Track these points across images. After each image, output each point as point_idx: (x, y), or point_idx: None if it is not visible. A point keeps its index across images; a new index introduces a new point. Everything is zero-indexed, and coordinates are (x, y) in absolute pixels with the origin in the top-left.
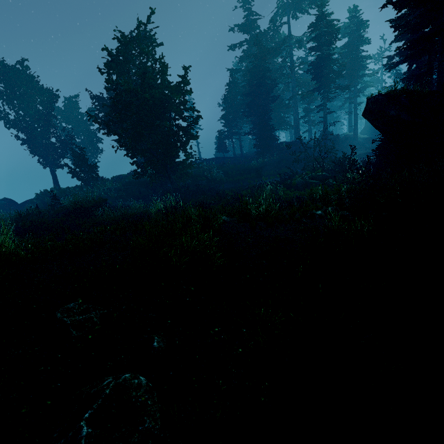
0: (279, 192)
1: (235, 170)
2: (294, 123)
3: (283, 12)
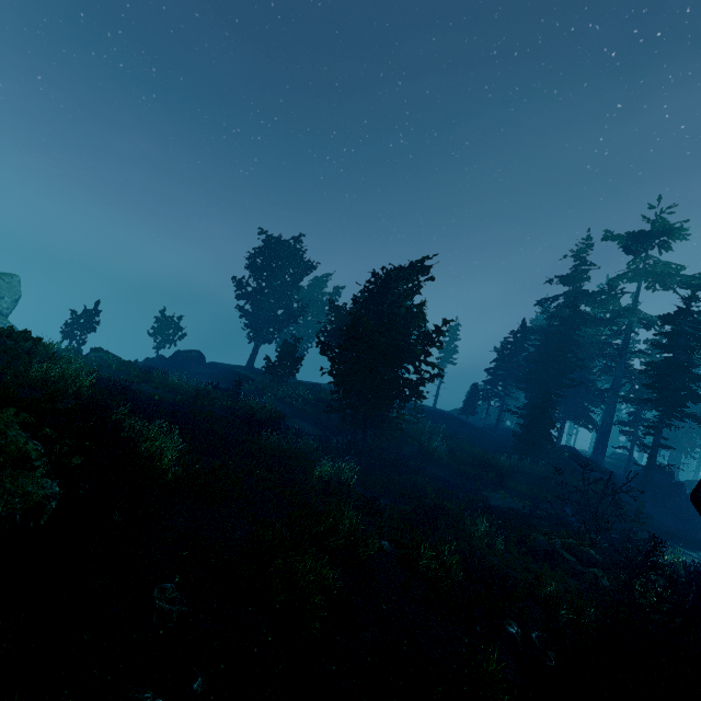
0: (497, 542)
1: (468, 454)
2: (601, 427)
3: (634, 277)
